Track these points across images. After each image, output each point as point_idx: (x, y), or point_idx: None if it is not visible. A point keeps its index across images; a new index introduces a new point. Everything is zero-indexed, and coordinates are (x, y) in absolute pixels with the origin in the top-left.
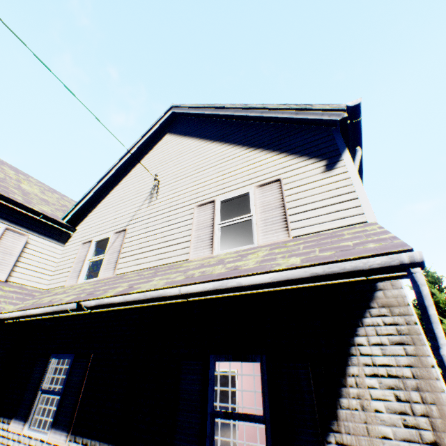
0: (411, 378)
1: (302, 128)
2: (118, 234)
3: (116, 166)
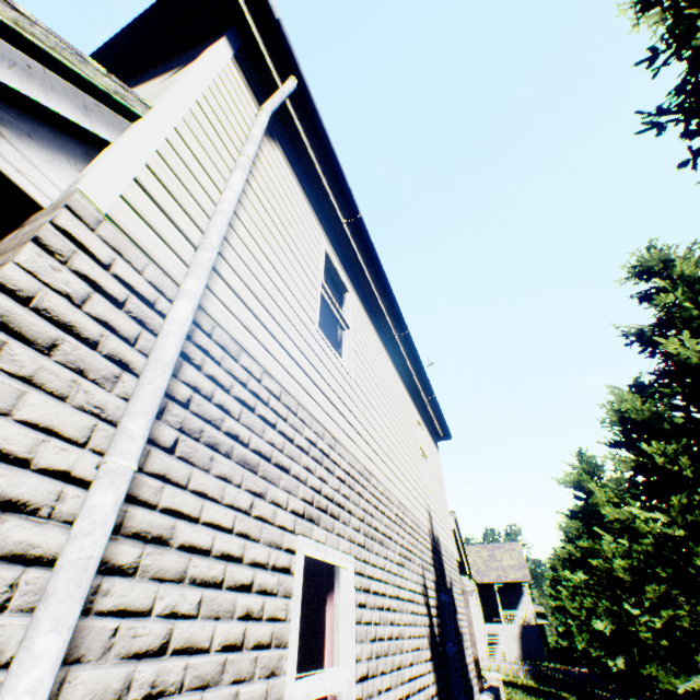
0: None
1: (198, 46)
2: None
3: None
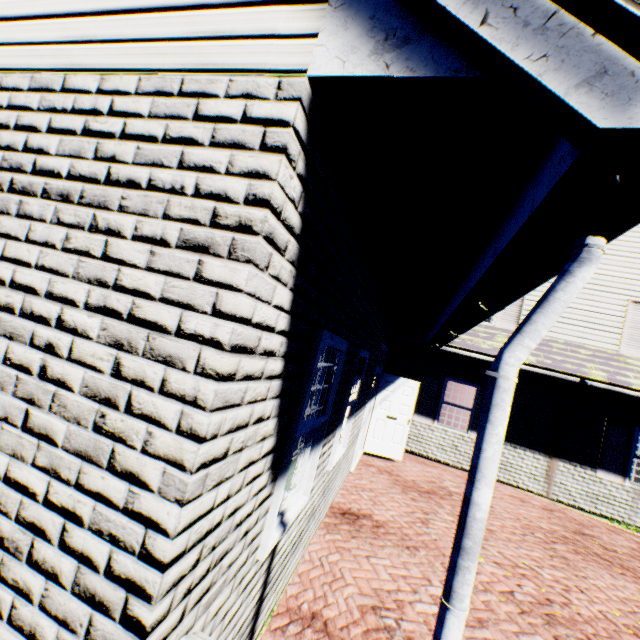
0: None
1: None
2: None
3: None
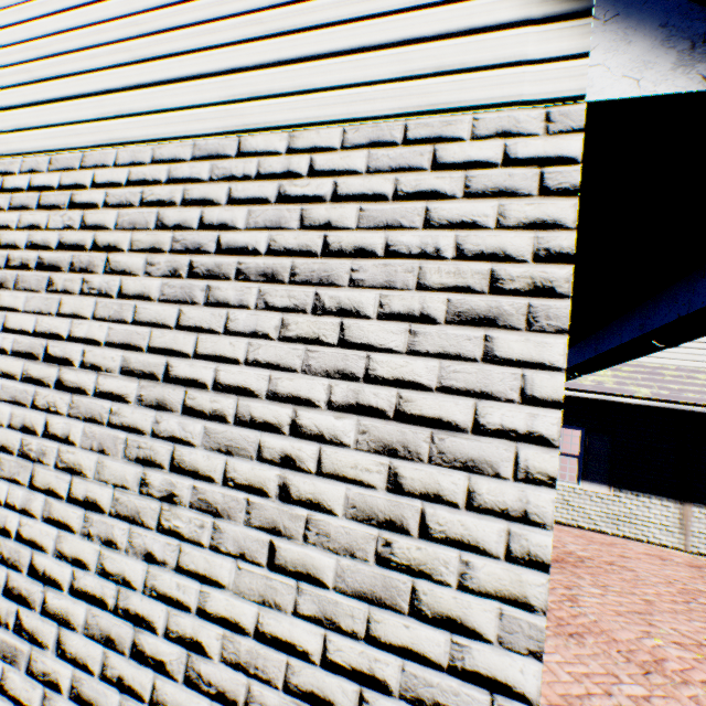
0: None
1: None
2: None
3: None
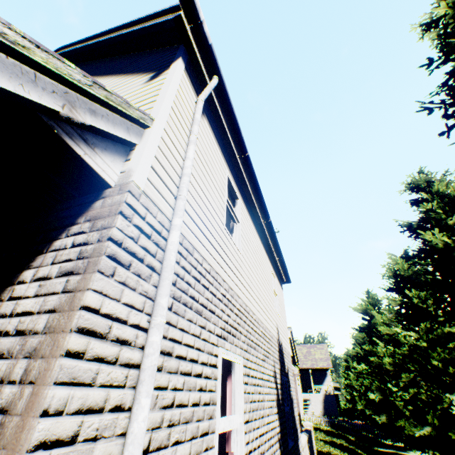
0: (40, 333)
1: (157, 51)
2: None
3: None
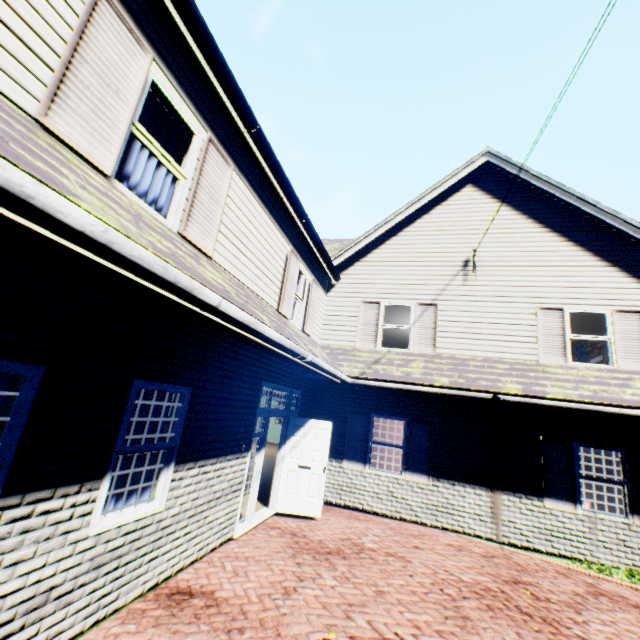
0: None
1: None
2: (425, 307)
3: (402, 212)
